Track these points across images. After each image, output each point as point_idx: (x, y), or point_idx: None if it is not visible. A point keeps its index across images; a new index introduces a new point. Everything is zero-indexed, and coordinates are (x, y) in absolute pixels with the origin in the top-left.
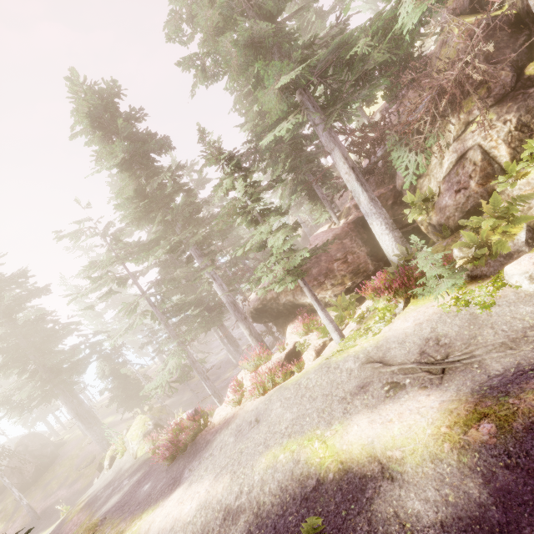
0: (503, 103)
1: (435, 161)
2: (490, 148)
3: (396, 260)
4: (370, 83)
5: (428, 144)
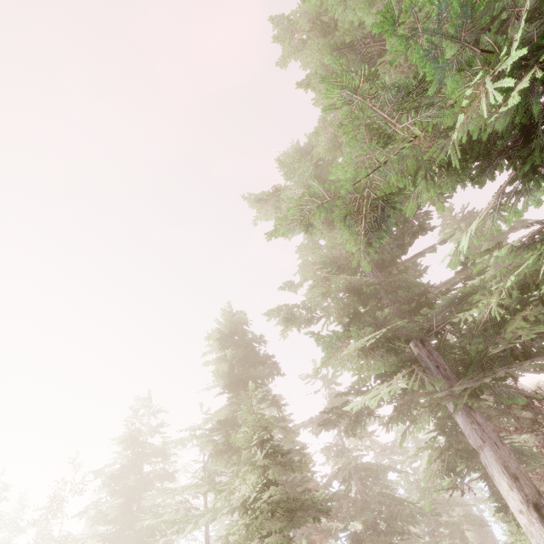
0: None
1: None
2: None
3: None
4: (539, 350)
5: None
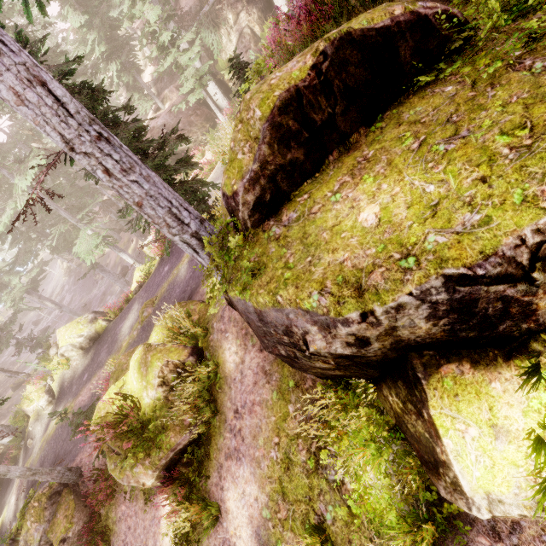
0: (249, 5)
1: (226, 41)
2: (252, 27)
3: (226, 108)
4: None
5: (223, 25)
